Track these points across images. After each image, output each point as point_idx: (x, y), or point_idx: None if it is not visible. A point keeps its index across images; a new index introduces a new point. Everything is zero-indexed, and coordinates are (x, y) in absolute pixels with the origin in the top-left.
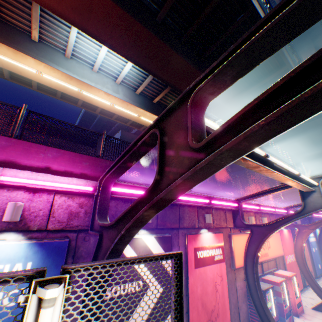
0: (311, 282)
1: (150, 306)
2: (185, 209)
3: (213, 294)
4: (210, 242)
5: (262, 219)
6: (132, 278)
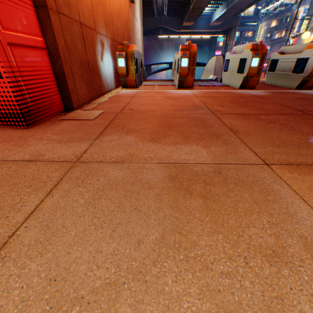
0: None
1: None
2: None
3: None
4: None
5: None
6: None
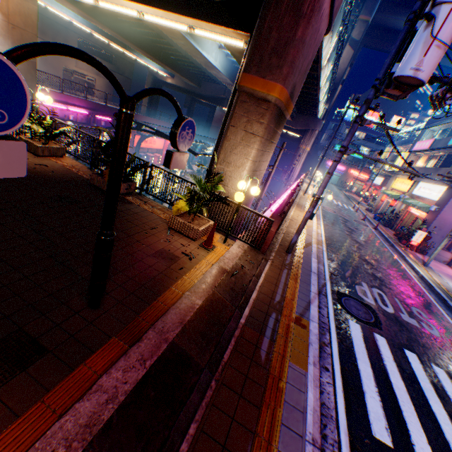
0: None
1: None
2: None
3: None
4: None
5: None
6: None
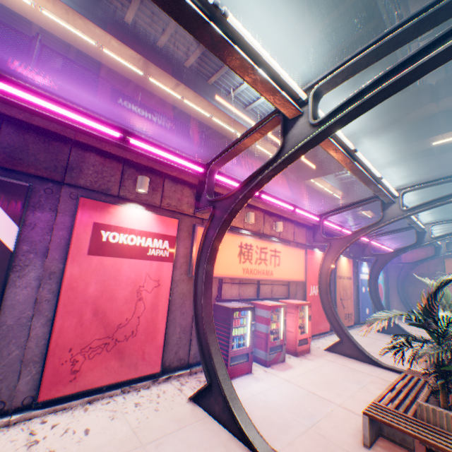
0: (331, 316)
1: None
2: (90, 158)
3: (129, 303)
4: (143, 225)
5: (276, 224)
6: None
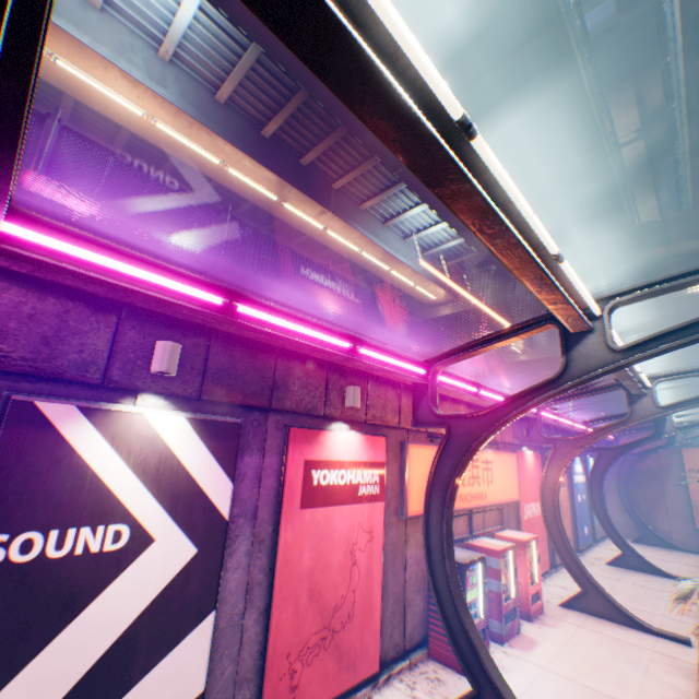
0: (565, 553)
1: (151, 592)
2: (295, 368)
3: (343, 571)
4: (352, 453)
5: None
6: (96, 516)
